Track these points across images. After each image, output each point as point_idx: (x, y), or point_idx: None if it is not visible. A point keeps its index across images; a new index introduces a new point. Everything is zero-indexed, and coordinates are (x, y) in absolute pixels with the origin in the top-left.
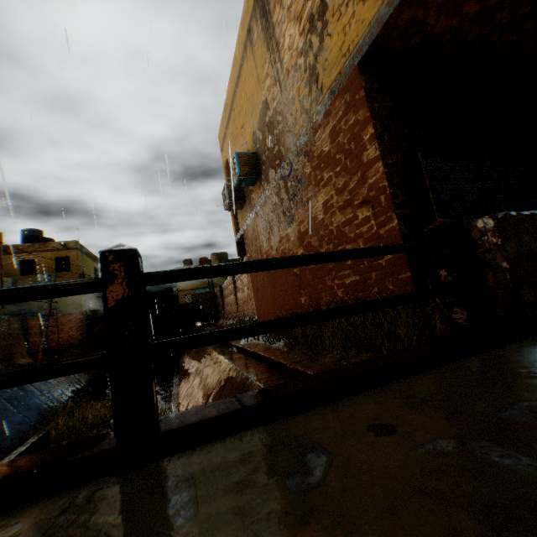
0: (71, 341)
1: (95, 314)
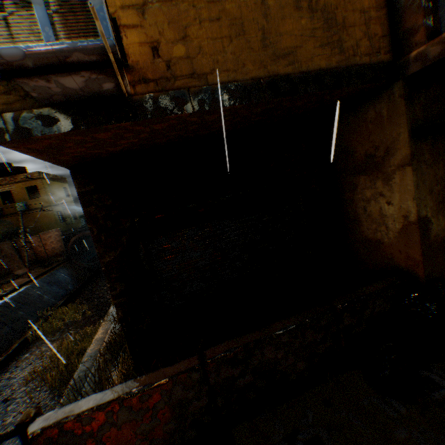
0: (55, 252)
1: (72, 225)
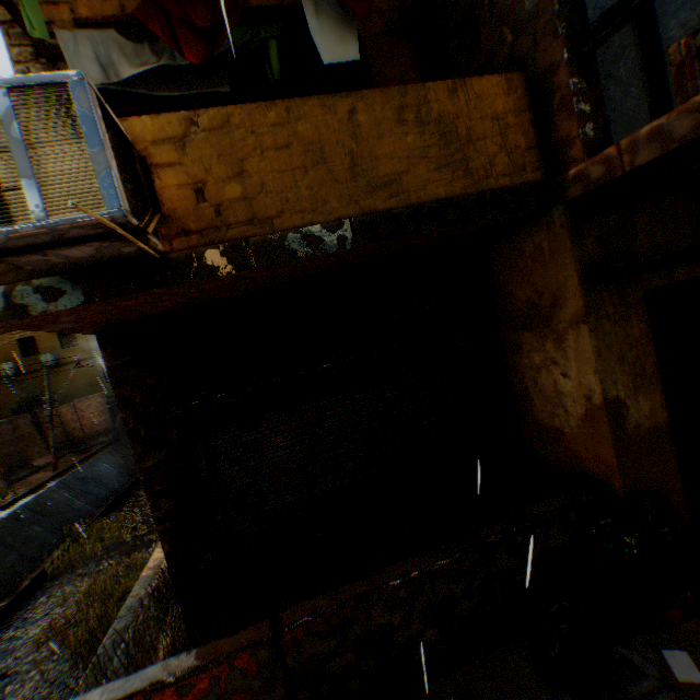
0: (97, 429)
1: None
